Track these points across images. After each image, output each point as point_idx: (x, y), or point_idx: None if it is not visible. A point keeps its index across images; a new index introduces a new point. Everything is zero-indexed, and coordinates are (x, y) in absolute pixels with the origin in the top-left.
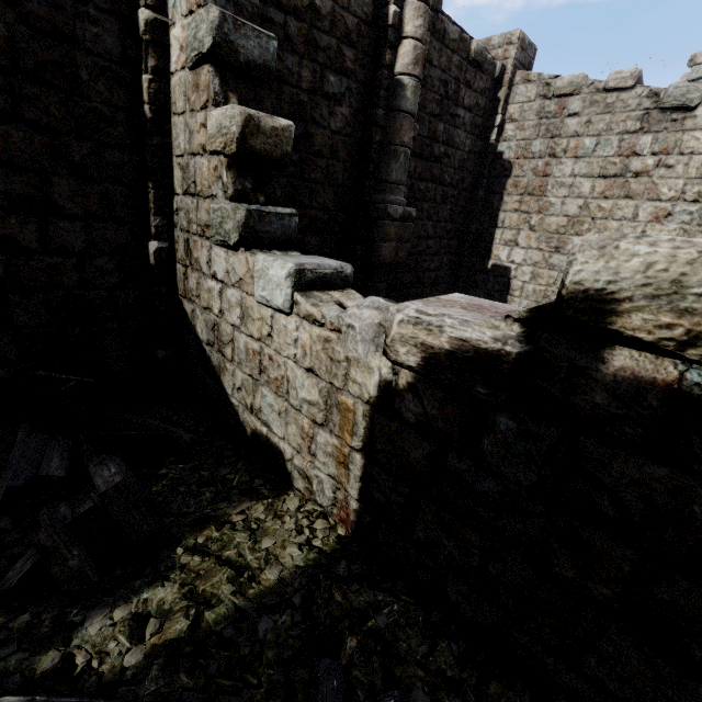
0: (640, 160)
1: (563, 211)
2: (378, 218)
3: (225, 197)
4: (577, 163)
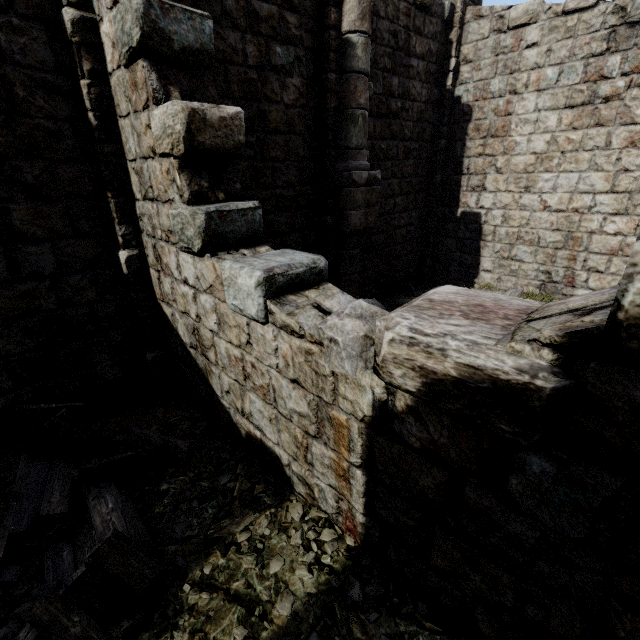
0: (609, 84)
1: (529, 148)
2: (344, 187)
3: (182, 202)
4: (540, 97)
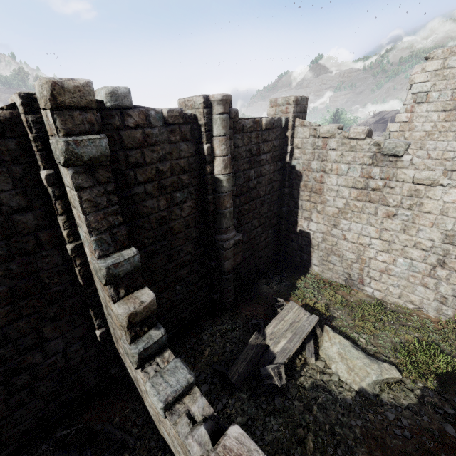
0: (374, 182)
1: (335, 204)
2: (220, 249)
3: (127, 342)
4: (339, 178)
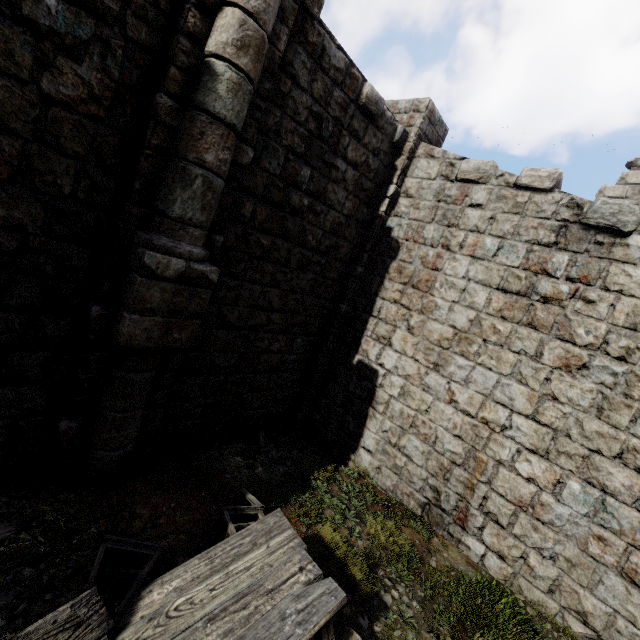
0: (551, 282)
1: (449, 319)
2: (133, 269)
3: None
4: (473, 265)
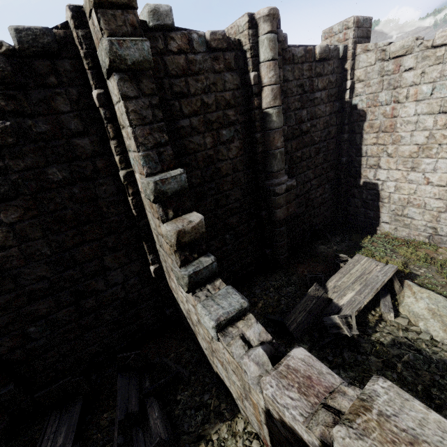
0: None
1: (412, 141)
2: (271, 195)
3: (177, 265)
4: (418, 105)
